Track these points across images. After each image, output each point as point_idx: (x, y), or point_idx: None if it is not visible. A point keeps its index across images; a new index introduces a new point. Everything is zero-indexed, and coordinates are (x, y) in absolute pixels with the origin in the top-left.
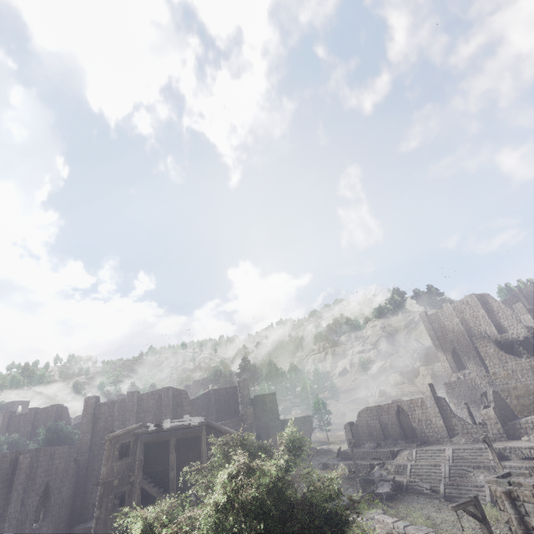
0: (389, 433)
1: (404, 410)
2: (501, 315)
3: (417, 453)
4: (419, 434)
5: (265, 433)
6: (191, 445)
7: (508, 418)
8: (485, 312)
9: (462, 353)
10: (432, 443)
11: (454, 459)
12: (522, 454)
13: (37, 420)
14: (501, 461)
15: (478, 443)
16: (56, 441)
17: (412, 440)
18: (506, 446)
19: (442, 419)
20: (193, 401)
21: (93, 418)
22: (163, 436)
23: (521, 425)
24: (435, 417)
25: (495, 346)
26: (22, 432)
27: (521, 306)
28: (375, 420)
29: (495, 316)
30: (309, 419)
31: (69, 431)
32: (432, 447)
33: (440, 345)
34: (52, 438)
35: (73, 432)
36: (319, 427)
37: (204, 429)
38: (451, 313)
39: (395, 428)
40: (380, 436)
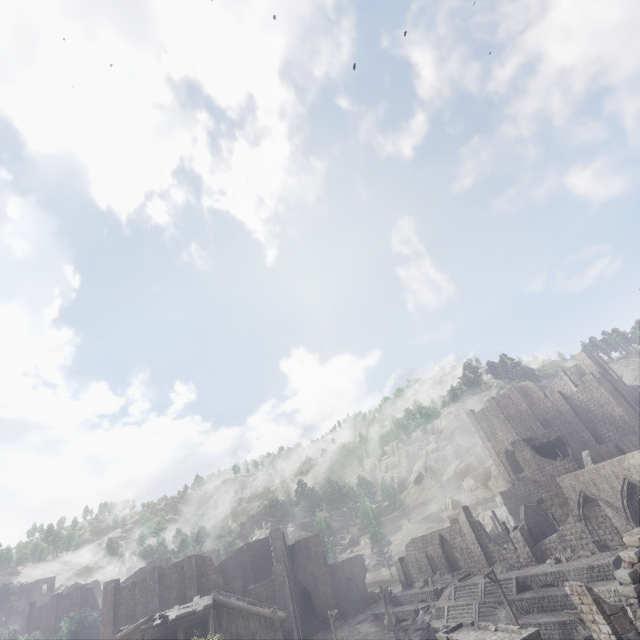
0: (437, 567)
1: (446, 538)
2: (542, 408)
3: (456, 590)
4: (463, 565)
5: (312, 584)
6: (203, 630)
7: (544, 535)
8: (527, 405)
9: (515, 453)
10: (476, 574)
11: (486, 594)
12: (540, 581)
13: (60, 609)
14: (523, 592)
15: (512, 570)
16: (81, 634)
17: (458, 572)
18: (527, 574)
19: (480, 546)
20: (226, 562)
21: (113, 606)
22: (169, 628)
23: (545, 545)
24: (473, 544)
25: (530, 450)
26: (45, 627)
27: (559, 396)
28: (422, 554)
29: (537, 409)
30: (360, 558)
31: (97, 617)
32: (471, 581)
33: (493, 446)
34: (77, 631)
35: (99, 620)
36: (379, 564)
37: (210, 611)
38: (496, 409)
39: (441, 560)
40: (429, 572)
